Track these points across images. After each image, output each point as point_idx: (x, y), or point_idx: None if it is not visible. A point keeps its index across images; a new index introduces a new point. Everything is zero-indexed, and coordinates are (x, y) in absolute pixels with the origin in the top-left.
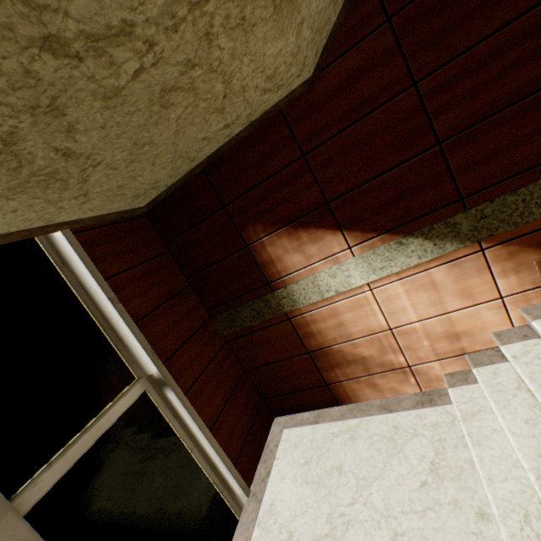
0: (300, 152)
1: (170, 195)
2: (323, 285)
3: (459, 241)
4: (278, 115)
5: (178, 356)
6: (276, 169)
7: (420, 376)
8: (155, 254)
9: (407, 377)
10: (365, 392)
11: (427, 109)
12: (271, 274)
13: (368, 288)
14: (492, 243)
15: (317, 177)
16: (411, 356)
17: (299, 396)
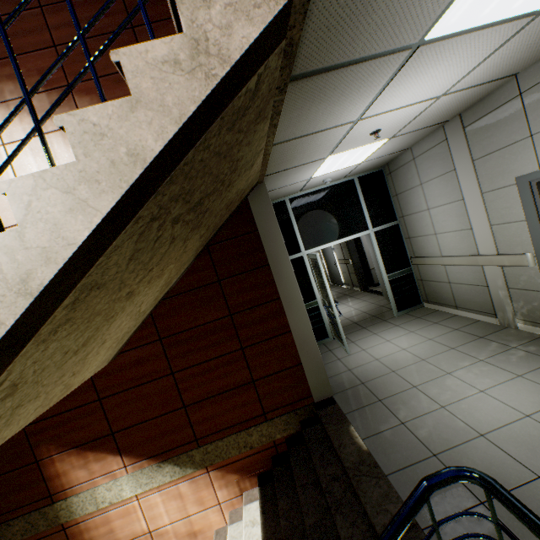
0: (98, 396)
1: None
2: (100, 496)
3: (195, 466)
4: None
5: None
6: (78, 404)
7: None
8: None
9: None
10: None
11: (179, 387)
12: (56, 486)
13: (136, 498)
14: (214, 467)
15: (108, 414)
16: None
17: None
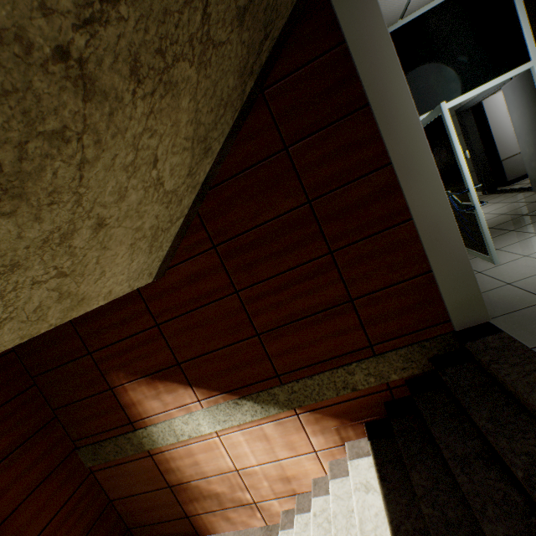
0: (155, 322)
1: (38, 336)
2: (178, 429)
3: (279, 407)
4: (136, 291)
5: (18, 513)
6: (136, 331)
7: (265, 511)
8: (14, 394)
9: (255, 512)
10: (221, 524)
11: (247, 309)
12: (134, 414)
13: (216, 434)
14: (303, 410)
15: (169, 342)
16: (255, 493)
17: (163, 526)
